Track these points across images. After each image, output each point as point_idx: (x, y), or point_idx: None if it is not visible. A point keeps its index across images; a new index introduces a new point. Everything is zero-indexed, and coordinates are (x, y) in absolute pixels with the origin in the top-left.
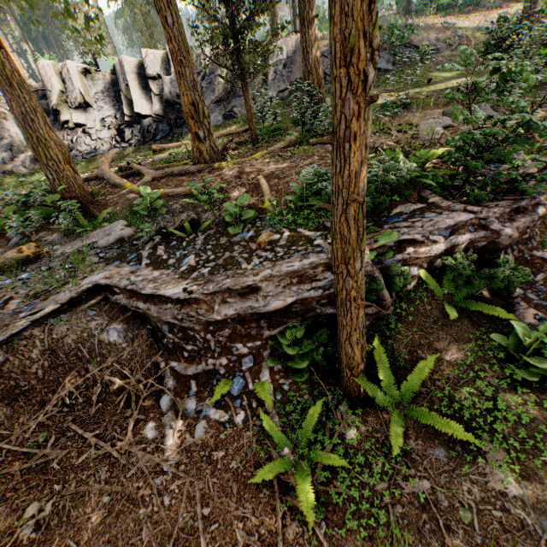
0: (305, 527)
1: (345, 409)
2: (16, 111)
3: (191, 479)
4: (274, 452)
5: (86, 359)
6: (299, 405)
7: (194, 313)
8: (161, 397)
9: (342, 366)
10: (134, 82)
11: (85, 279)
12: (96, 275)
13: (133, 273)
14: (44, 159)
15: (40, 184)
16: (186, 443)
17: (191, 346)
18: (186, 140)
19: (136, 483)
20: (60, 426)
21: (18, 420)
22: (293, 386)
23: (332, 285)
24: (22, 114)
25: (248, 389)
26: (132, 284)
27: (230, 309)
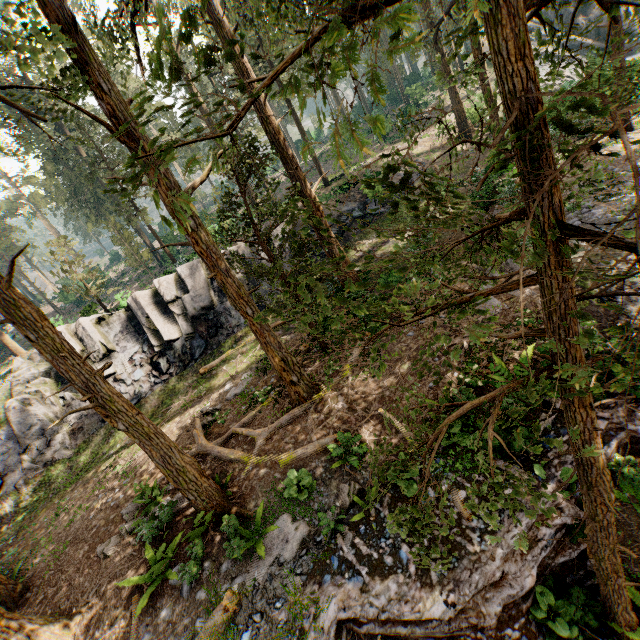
0: None
1: None
2: (155, 457)
3: None
4: None
5: None
6: None
7: (466, 622)
8: None
9: (617, 623)
10: (154, 312)
11: (322, 619)
12: (327, 608)
13: (368, 593)
14: (185, 485)
15: (150, 492)
16: None
17: None
18: (229, 348)
19: None
20: None
21: None
22: None
23: (551, 537)
24: (161, 457)
25: None
26: (382, 610)
27: (494, 605)
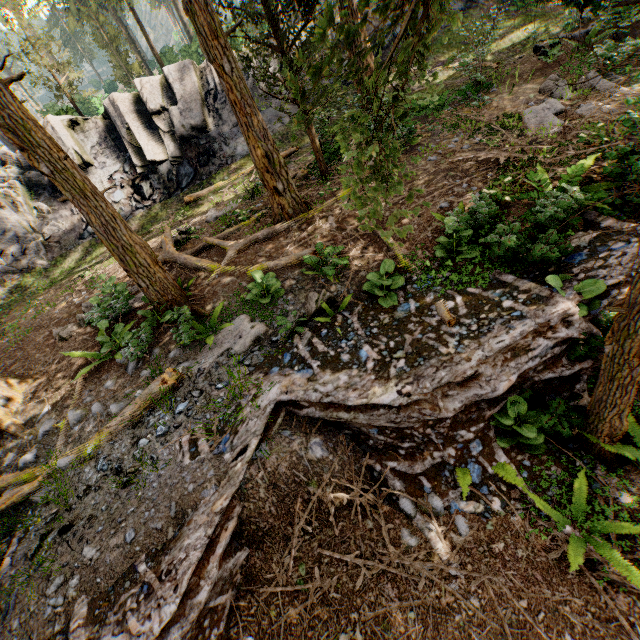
0: (633, 597)
1: (603, 473)
2: (95, 224)
3: (489, 577)
4: (557, 532)
5: (305, 482)
6: (553, 479)
7: (417, 414)
8: (393, 500)
9: (596, 434)
10: (135, 123)
11: (261, 399)
12: (269, 391)
13: (315, 382)
14: (134, 268)
15: (108, 287)
16: (456, 542)
17: (408, 443)
18: (220, 180)
19: (431, 592)
20: (311, 555)
21: (271, 560)
22: (534, 460)
23: (546, 350)
24: (102, 225)
25: (488, 473)
26: (326, 396)
27: (455, 402)
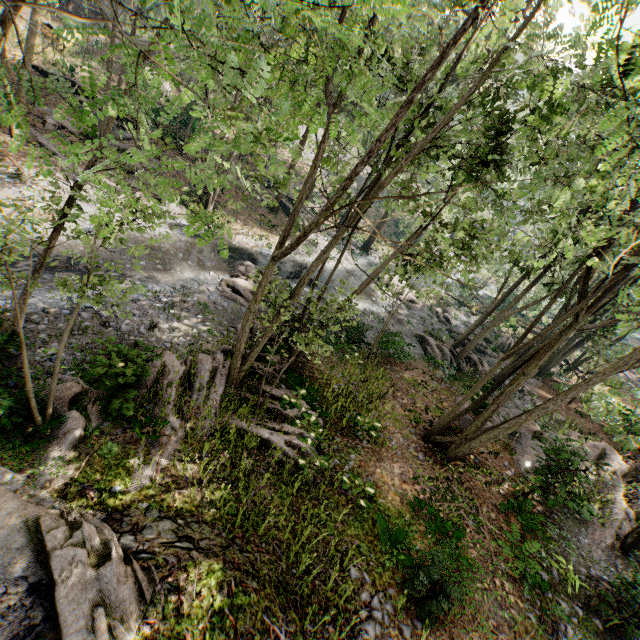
0: None
1: None
2: None
3: None
4: None
5: None
6: None
7: None
8: None
9: None
10: None
11: None
12: None
13: None
14: None
15: None
16: None
17: None
18: None
19: None
20: None
21: None
22: None
23: None
24: None
25: None
26: None
27: None
